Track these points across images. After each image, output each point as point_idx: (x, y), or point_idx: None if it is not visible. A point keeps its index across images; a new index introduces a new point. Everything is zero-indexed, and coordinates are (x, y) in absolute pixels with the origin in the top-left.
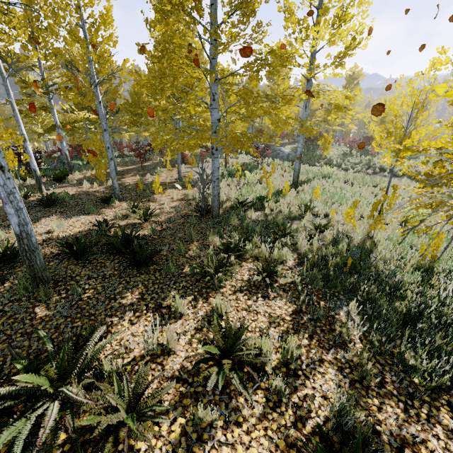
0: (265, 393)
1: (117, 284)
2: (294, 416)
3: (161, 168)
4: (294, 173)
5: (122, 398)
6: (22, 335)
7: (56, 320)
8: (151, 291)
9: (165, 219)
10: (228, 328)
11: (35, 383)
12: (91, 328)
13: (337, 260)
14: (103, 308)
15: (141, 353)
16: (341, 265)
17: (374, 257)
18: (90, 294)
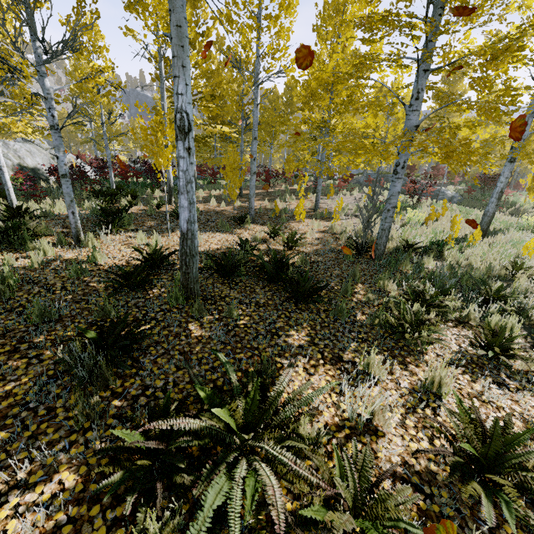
0: None
1: (276, 316)
2: None
3: (288, 195)
4: (484, 218)
5: (346, 488)
6: (180, 353)
7: (214, 345)
8: (322, 335)
9: (312, 251)
10: (477, 420)
11: (231, 425)
12: (265, 366)
13: None
14: (266, 344)
15: (334, 420)
16: None
17: None
18: (246, 321)
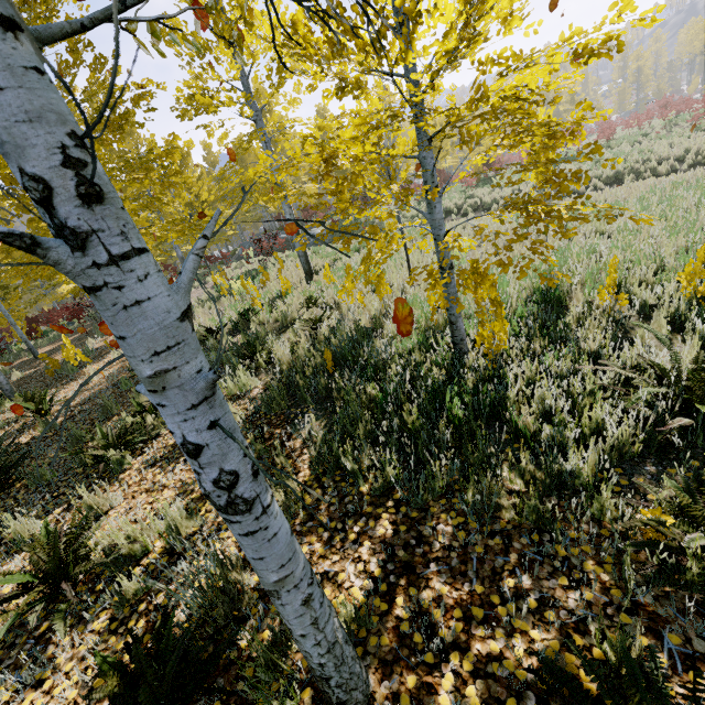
0: (113, 612)
1: None
2: (146, 627)
3: None
4: (301, 259)
5: None
6: None
7: None
8: None
9: (83, 400)
10: (71, 533)
11: None
12: None
13: (317, 361)
14: None
15: None
16: (319, 365)
17: (382, 337)
18: None
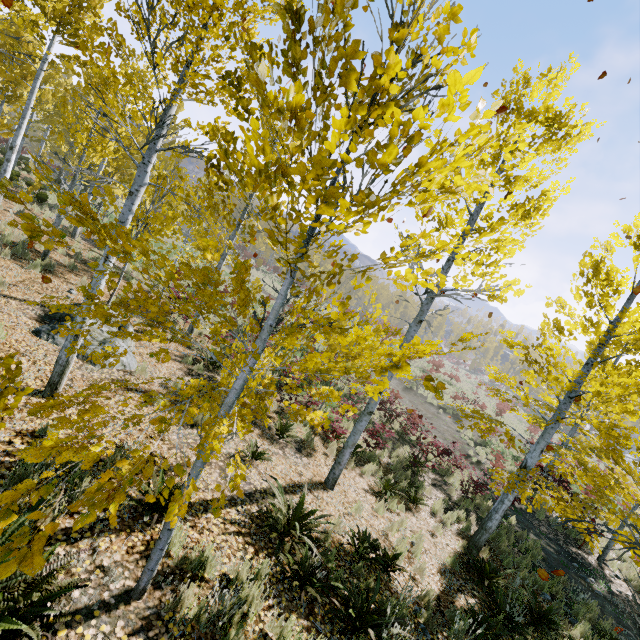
0: None
1: None
2: None
3: None
4: None
5: None
6: None
7: None
8: None
9: None
10: None
11: None
12: None
13: None
14: None
15: None
16: None
17: None
18: None
